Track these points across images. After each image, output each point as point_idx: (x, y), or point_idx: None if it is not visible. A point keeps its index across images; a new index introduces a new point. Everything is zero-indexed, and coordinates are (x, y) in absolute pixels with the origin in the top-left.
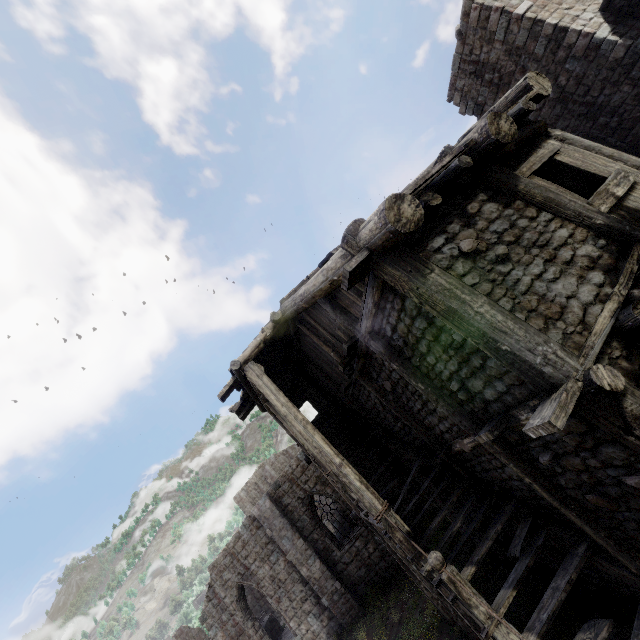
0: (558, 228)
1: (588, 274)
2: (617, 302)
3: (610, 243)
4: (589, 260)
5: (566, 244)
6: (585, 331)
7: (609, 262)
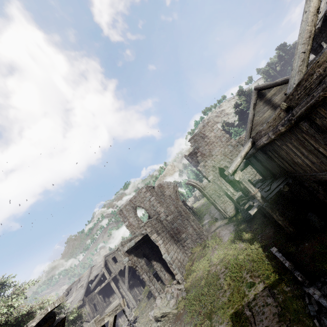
0: None
1: None
2: None
3: None
4: None
5: None
6: None
7: None
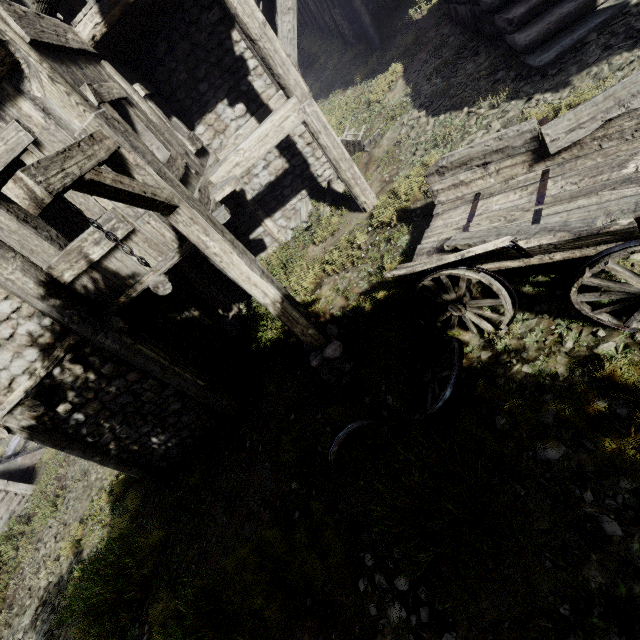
0: (1, 301)
1: (24, 352)
2: (34, 382)
3: (55, 324)
4: (28, 339)
5: (8, 320)
6: (8, 394)
7: (47, 343)
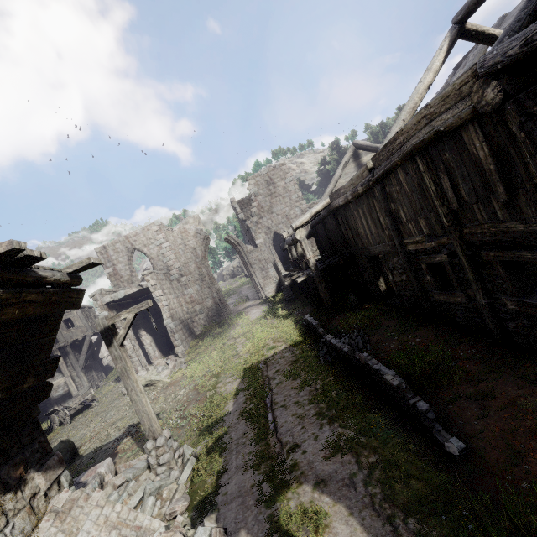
0: None
1: None
2: None
3: None
4: None
5: None
6: None
7: None
